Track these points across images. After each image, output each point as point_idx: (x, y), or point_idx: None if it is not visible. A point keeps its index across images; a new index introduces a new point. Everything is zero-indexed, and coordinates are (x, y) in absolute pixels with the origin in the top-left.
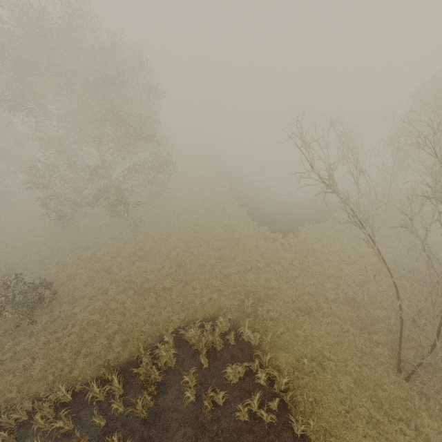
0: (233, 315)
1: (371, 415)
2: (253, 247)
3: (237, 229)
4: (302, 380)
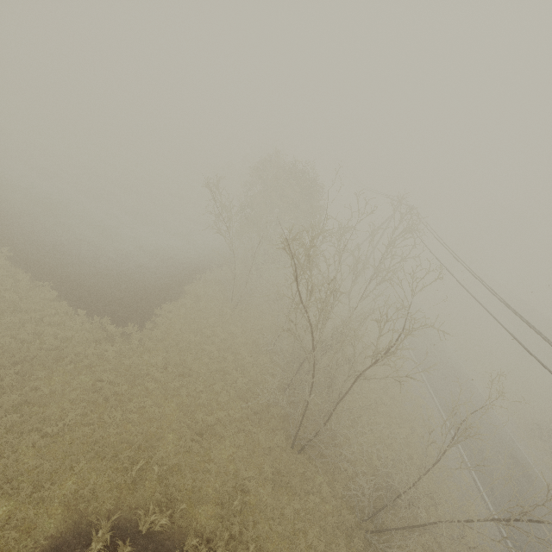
0: (125, 509)
1: (293, 509)
2: (94, 360)
3: (48, 331)
4: (236, 528)
